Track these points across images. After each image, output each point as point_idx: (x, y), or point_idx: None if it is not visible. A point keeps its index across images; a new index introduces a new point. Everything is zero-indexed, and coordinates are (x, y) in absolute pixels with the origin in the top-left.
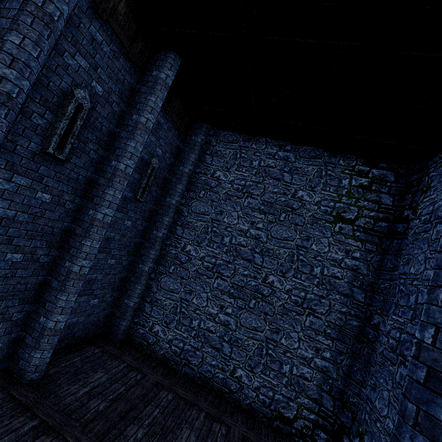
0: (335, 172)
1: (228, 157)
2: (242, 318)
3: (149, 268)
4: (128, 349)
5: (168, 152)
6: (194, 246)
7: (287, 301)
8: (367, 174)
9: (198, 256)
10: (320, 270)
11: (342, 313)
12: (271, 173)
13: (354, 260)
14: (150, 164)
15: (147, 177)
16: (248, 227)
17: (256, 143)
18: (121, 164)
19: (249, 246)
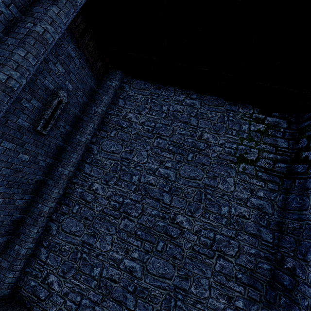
0: (236, 118)
1: (140, 102)
2: (148, 263)
3: (49, 208)
4: (9, 310)
5: (80, 90)
6: (101, 184)
7: (196, 243)
8: (263, 121)
9: (105, 195)
10: (227, 209)
11: (251, 254)
12: (179, 117)
13: (259, 199)
14: (56, 95)
15: (52, 108)
16: (157, 166)
17: (166, 91)
18: (1, 73)
19: (158, 185)
